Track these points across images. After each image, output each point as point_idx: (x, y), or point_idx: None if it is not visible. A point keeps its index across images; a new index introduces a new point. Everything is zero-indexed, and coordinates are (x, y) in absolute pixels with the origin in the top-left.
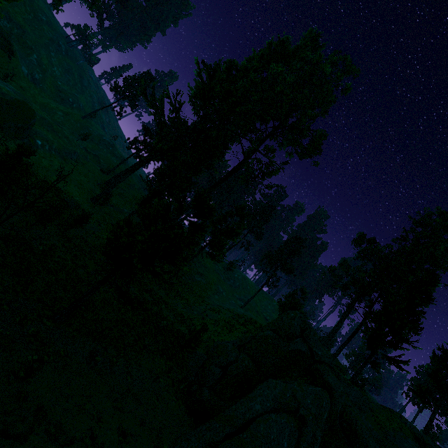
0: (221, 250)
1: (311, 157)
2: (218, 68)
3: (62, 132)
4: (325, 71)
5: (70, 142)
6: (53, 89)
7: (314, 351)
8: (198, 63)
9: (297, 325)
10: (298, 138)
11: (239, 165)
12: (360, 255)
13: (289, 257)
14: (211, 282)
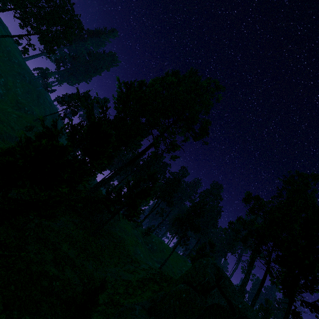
0: (135, 209)
1: (202, 137)
2: (133, 83)
3: (8, 123)
4: (204, 85)
5: (14, 130)
6: (13, 101)
7: (234, 304)
8: (119, 80)
9: (212, 273)
10: (191, 125)
11: (150, 145)
12: (251, 210)
13: (195, 218)
14: (129, 244)
